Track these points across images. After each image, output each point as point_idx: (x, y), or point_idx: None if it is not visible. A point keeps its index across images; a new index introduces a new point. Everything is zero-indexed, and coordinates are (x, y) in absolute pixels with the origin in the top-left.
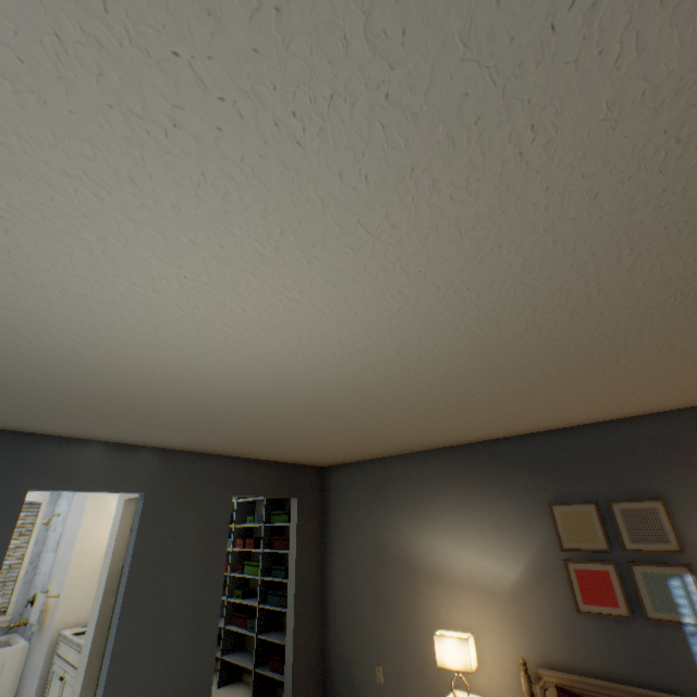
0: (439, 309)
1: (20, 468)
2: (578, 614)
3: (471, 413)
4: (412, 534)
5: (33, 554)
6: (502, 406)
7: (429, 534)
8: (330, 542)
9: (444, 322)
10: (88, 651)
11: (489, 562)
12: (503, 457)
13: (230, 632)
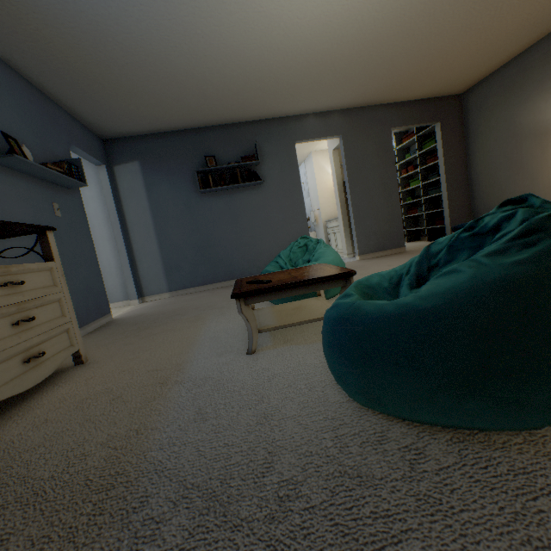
0: None
1: (287, 134)
2: None
3: None
4: (547, 106)
5: None
6: None
7: None
8: (471, 147)
9: None
10: (340, 215)
11: None
12: None
13: (407, 219)
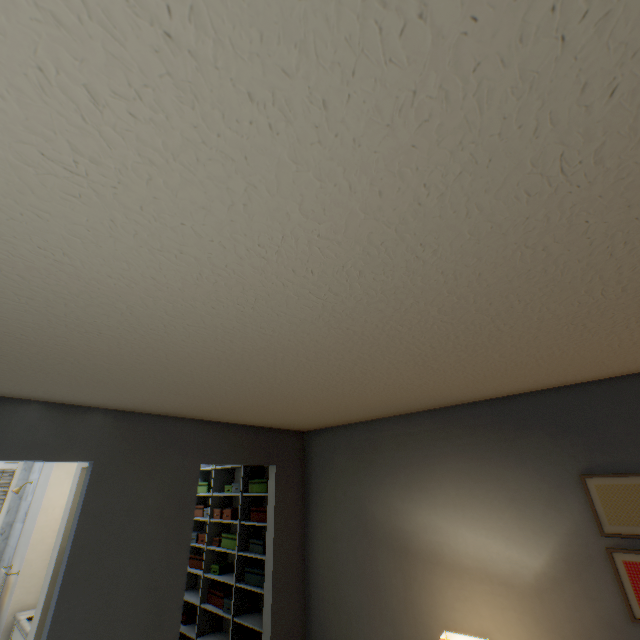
0: (499, 90)
1: None
2: (634, 623)
3: (485, 359)
4: (405, 508)
5: (4, 524)
6: (530, 348)
7: (426, 509)
8: (312, 515)
9: (499, 141)
10: None
11: (503, 546)
12: (515, 418)
13: (206, 610)
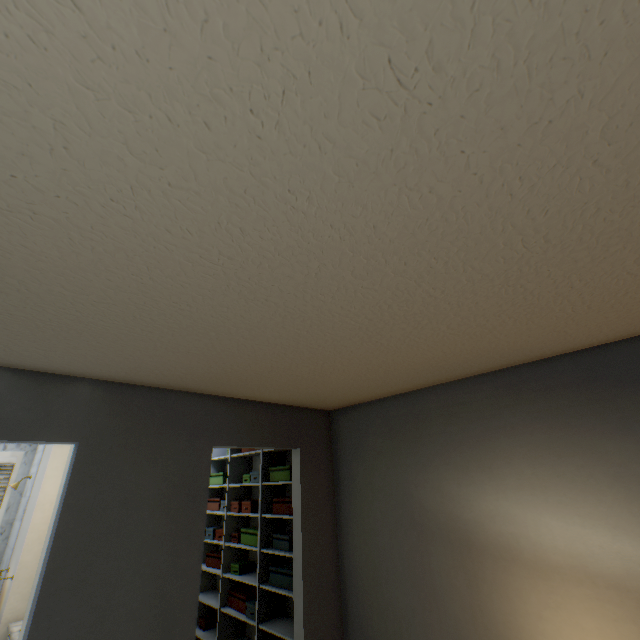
0: None
1: None
2: None
3: (610, 268)
4: (463, 493)
5: (3, 523)
6: None
7: (491, 493)
8: (344, 505)
9: None
10: None
11: (609, 538)
12: (611, 373)
13: (227, 615)
